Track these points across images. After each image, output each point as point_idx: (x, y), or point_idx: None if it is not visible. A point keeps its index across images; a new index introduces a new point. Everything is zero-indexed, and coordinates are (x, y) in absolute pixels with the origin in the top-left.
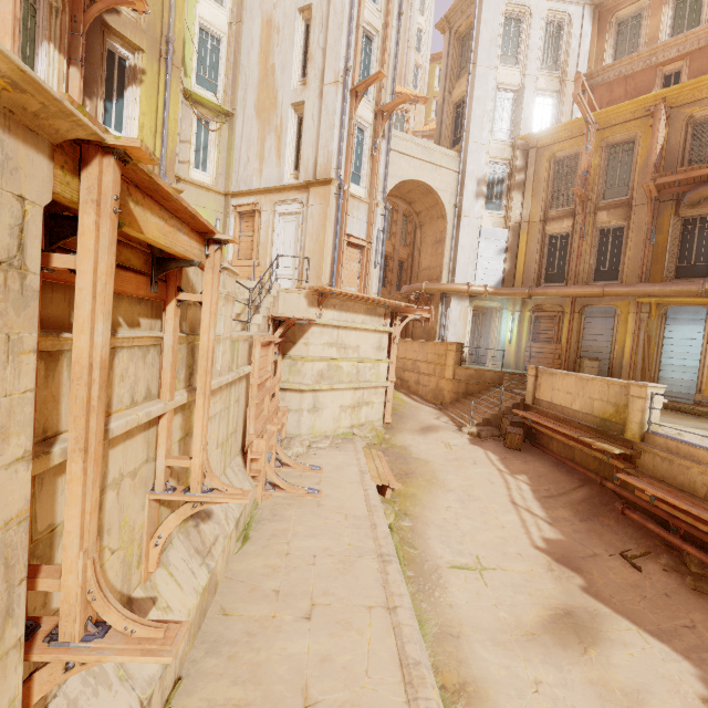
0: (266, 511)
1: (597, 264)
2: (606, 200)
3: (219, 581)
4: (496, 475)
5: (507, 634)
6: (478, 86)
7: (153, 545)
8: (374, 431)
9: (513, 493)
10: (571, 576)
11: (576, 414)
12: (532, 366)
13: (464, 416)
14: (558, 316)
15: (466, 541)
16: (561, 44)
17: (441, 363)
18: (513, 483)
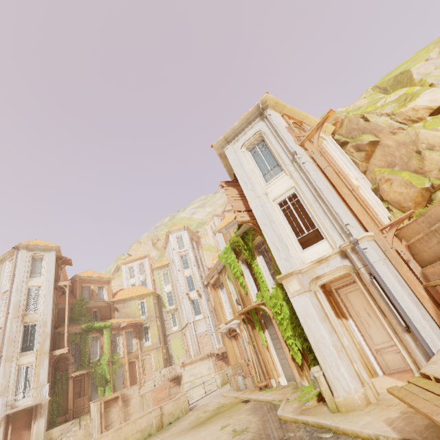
0: None
1: None
2: None
3: None
4: None
5: None
6: None
7: None
8: None
9: None
10: None
11: None
12: None
13: None
14: None
15: None
16: None
17: None
18: None
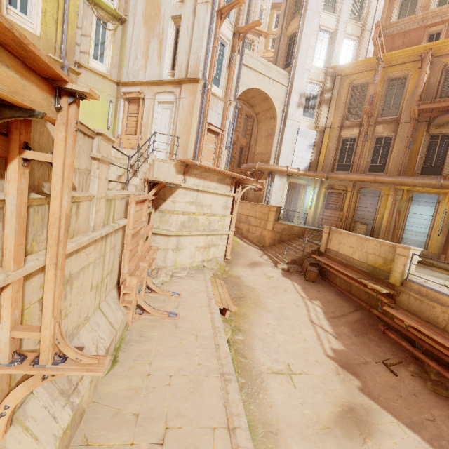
0: (134, 333)
1: (372, 161)
2: (383, 117)
3: (86, 407)
4: (300, 300)
5: (310, 428)
6: (306, 25)
7: None
8: (218, 265)
9: (311, 314)
10: (351, 379)
11: (355, 261)
12: (327, 226)
13: (278, 256)
14: (343, 193)
15: (280, 351)
16: (365, 2)
17: (265, 219)
18: (311, 307)
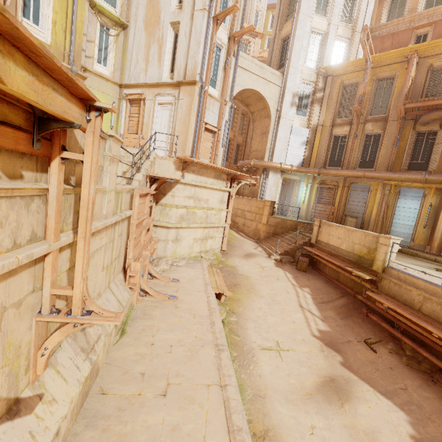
0: (139, 311)
1: (362, 157)
2: (372, 116)
3: (100, 367)
4: (290, 287)
5: (294, 394)
6: (299, 28)
7: (40, 355)
8: (215, 256)
9: (301, 300)
10: (334, 355)
11: (343, 251)
12: (317, 219)
13: (272, 248)
14: (334, 188)
15: (271, 331)
16: (355, 5)
17: (260, 213)
18: (301, 293)
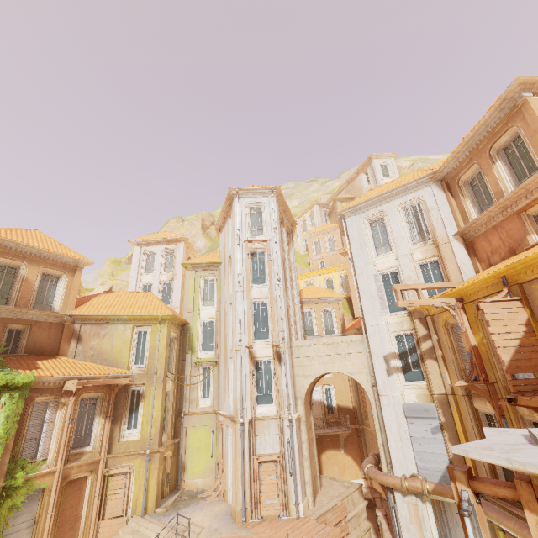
0: None
1: None
2: None
3: None
4: None
5: None
6: (360, 282)
7: None
8: None
9: None
10: None
11: None
12: None
13: None
14: None
15: None
16: (424, 219)
17: None
18: None
